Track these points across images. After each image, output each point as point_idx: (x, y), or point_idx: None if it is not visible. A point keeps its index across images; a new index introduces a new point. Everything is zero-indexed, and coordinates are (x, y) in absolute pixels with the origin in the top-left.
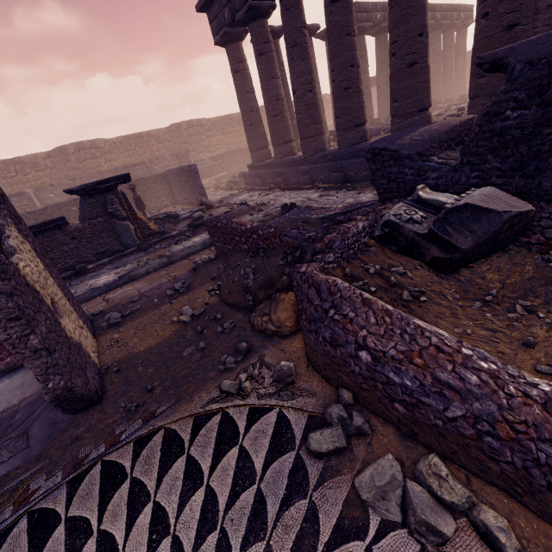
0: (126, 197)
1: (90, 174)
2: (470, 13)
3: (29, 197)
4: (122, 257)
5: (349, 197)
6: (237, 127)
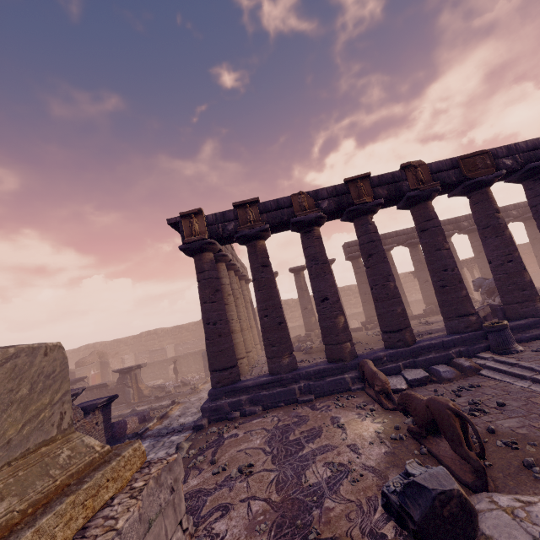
0: (137, 375)
1: (203, 338)
2: None
3: (166, 351)
4: (119, 407)
5: (197, 407)
6: None
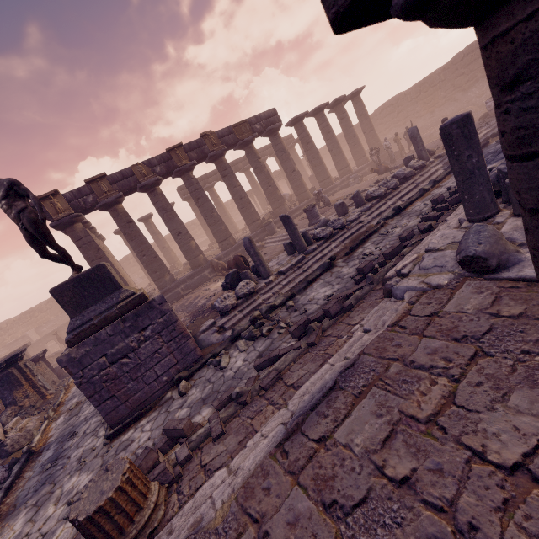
0: (27, 354)
1: None
2: (291, 139)
3: (29, 337)
4: None
5: None
6: (170, 243)
